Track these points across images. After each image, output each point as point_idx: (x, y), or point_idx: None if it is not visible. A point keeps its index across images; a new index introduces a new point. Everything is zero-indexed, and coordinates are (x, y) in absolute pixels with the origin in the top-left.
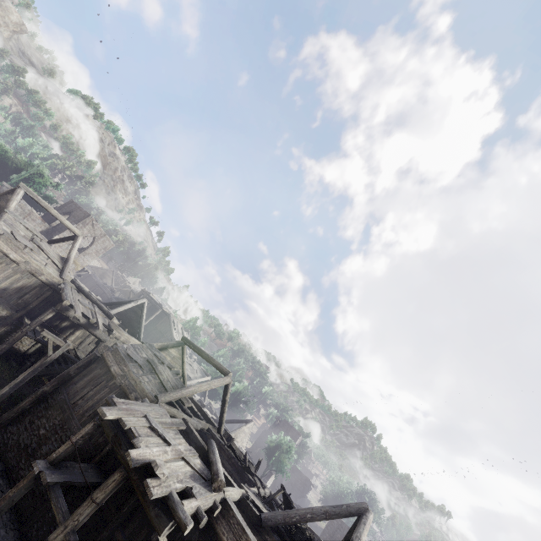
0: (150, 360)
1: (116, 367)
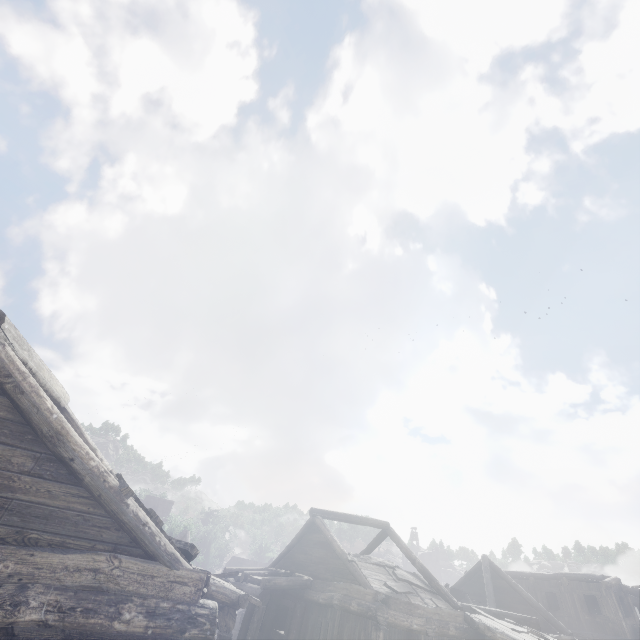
0: (400, 576)
1: (415, 620)
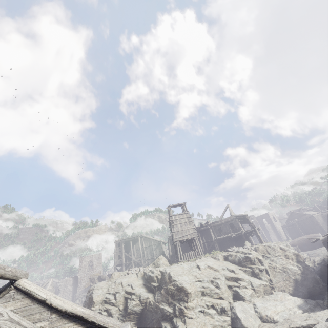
0: None
1: None
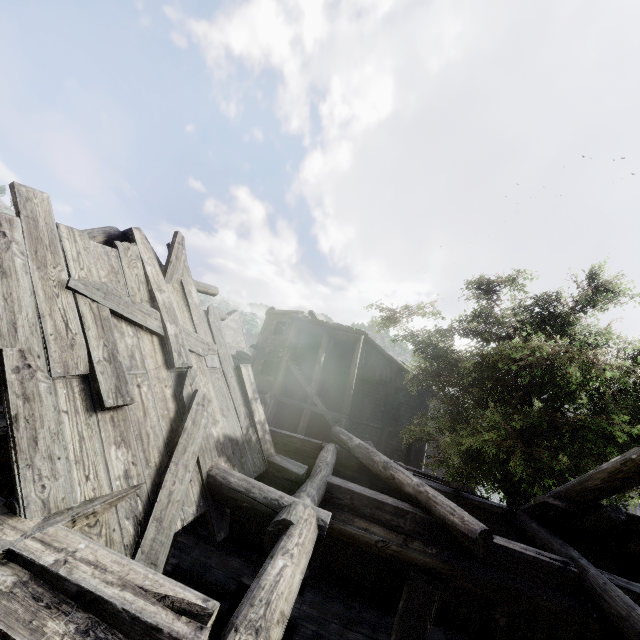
0: None
1: None
